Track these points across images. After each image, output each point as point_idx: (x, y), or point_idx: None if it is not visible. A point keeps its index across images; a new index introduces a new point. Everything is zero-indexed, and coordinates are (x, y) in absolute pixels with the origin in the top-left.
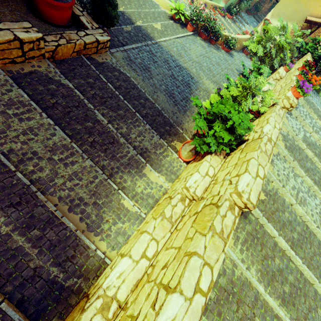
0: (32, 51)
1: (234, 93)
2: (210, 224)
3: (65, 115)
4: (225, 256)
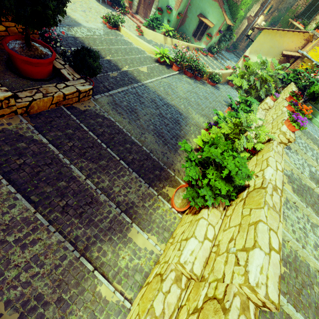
0: (1, 110)
1: (225, 131)
2: None
3: (34, 176)
4: None
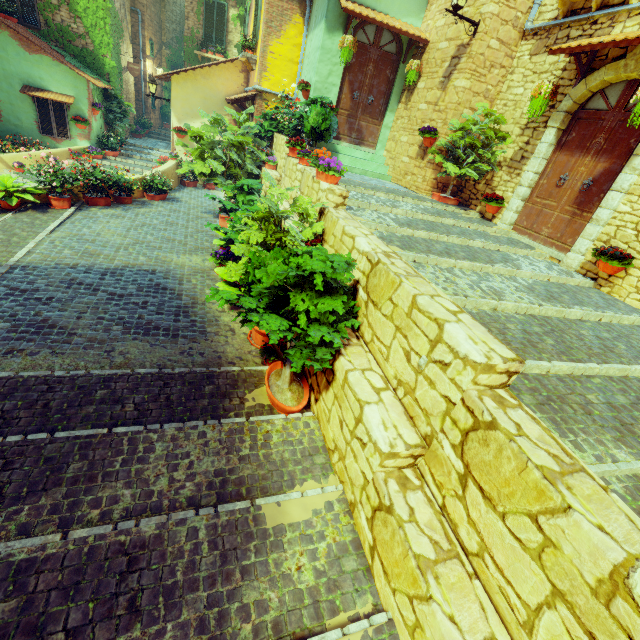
0: None
1: (257, 238)
2: (539, 474)
3: None
4: None
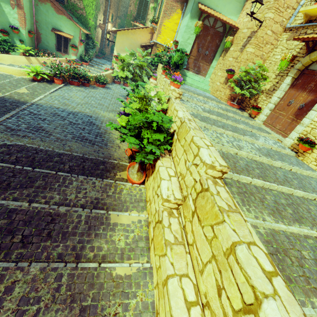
0: None
1: (136, 106)
2: (218, 208)
3: None
4: None
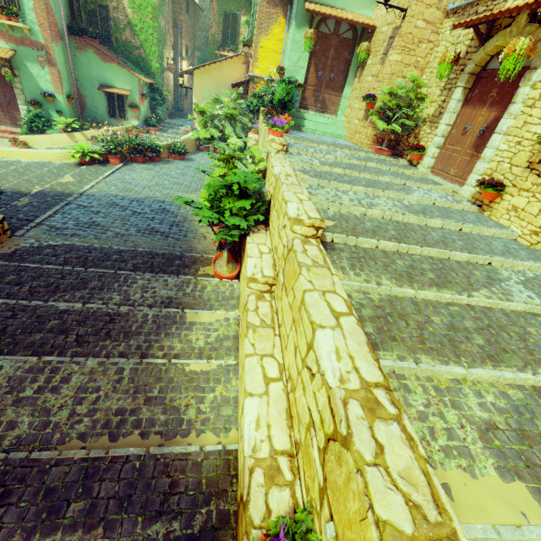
0: None
1: (220, 172)
2: (296, 264)
3: None
4: (348, 292)
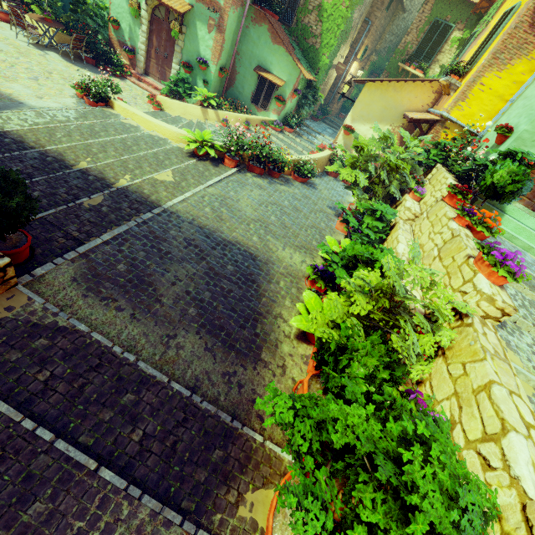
0: None
1: (360, 309)
2: None
3: None
4: None
